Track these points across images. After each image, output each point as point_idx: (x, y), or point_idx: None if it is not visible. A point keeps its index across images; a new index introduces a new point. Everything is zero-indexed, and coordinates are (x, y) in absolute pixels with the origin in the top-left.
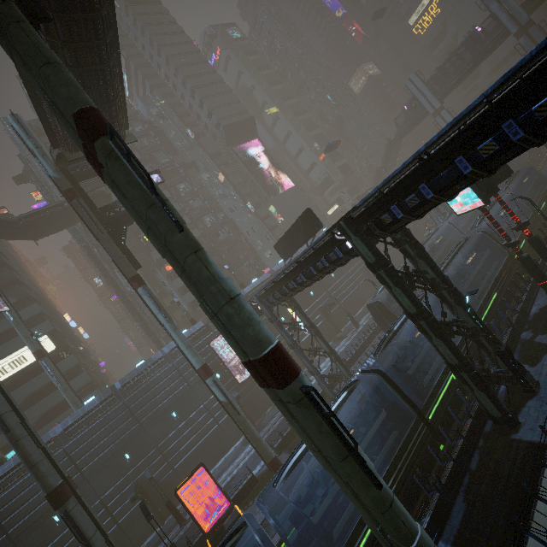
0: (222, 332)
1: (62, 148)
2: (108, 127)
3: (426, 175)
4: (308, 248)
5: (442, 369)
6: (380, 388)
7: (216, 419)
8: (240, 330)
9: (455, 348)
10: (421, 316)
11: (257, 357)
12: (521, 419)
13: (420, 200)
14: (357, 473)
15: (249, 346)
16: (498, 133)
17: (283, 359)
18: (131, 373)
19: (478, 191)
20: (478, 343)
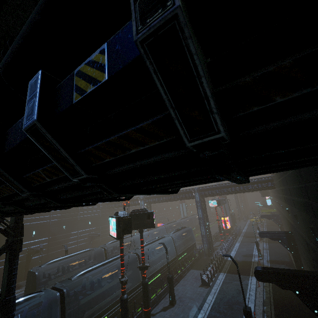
0: None
1: None
2: None
3: None
4: None
5: None
6: None
7: None
8: None
9: None
10: None
11: None
12: None
13: None
14: None
15: None
16: None
17: None
18: None
19: (117, 225)
20: None
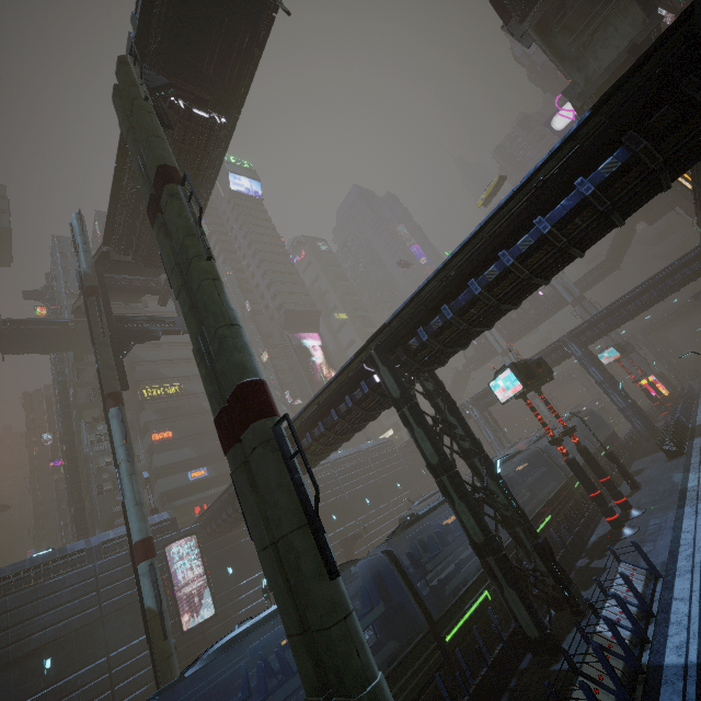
0: (206, 378)
1: (113, 247)
2: (185, 174)
3: (447, 298)
4: (334, 377)
5: (473, 578)
6: (386, 579)
7: (116, 694)
8: (229, 353)
9: (480, 514)
10: (443, 467)
11: (236, 385)
12: (566, 646)
13: (443, 322)
14: (311, 552)
15: (232, 372)
16: (497, 262)
17: (264, 394)
18: (20, 562)
19: (516, 372)
20: (515, 537)
